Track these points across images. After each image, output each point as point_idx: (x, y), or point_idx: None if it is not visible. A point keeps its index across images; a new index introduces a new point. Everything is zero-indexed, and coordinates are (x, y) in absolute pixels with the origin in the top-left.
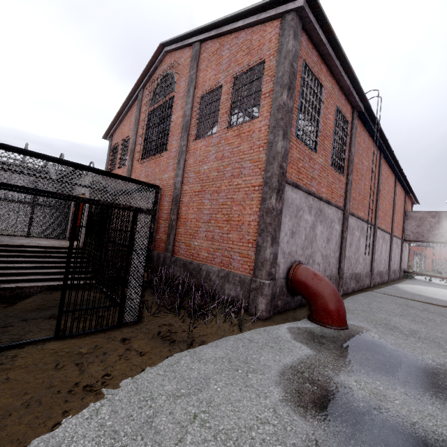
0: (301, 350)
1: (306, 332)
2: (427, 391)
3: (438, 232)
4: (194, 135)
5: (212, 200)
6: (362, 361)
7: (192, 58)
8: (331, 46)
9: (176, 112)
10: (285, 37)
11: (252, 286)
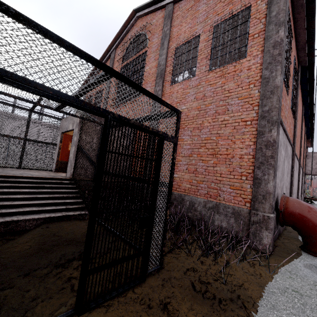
0: None
1: None
2: None
3: None
4: (170, 80)
5: (193, 136)
6: None
7: (165, 17)
8: None
9: (149, 63)
10: None
11: (252, 219)
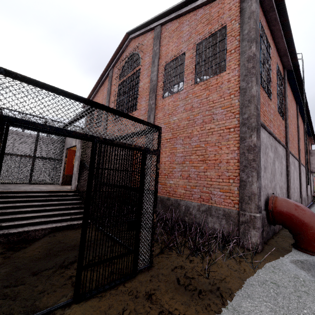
0: None
1: (313, 266)
2: None
3: None
4: (162, 94)
5: (185, 144)
6: None
7: (154, 38)
8: (278, 12)
9: (143, 80)
10: (247, 2)
11: (241, 219)
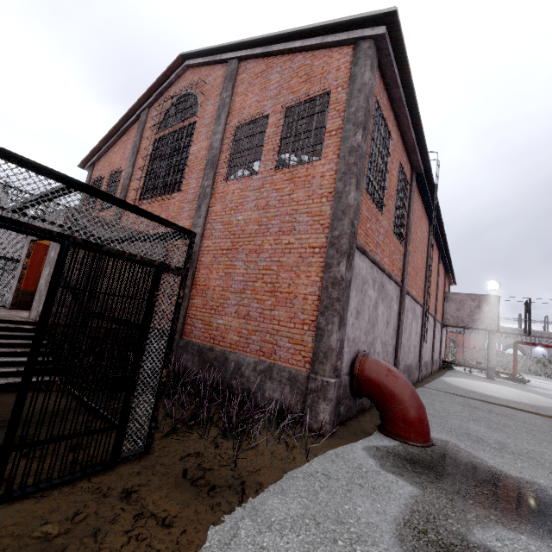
0: (401, 488)
1: (389, 454)
2: None
3: (478, 317)
4: (225, 174)
5: (249, 262)
6: (481, 499)
7: (226, 77)
8: (404, 90)
9: (198, 142)
10: (359, 67)
11: (310, 386)
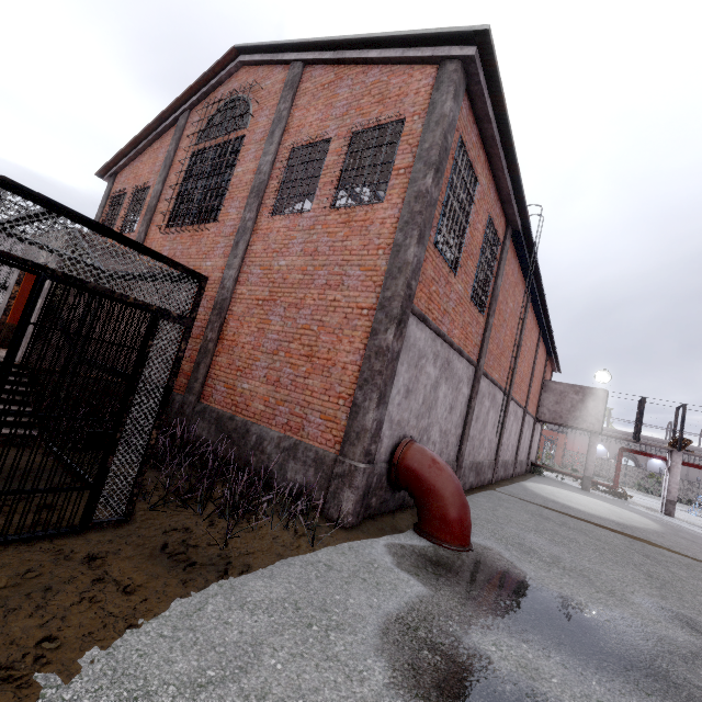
0: (410, 587)
1: (414, 553)
2: (589, 659)
3: (580, 414)
4: (271, 207)
5: (287, 318)
6: (498, 607)
7: (286, 84)
8: (498, 127)
9: (244, 162)
10: (441, 93)
11: (336, 469)
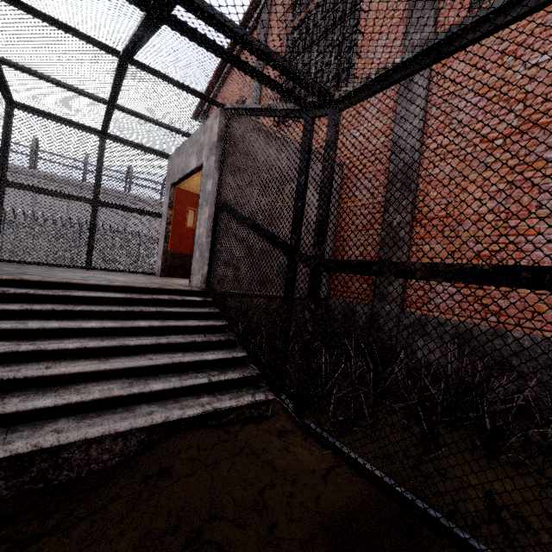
0: None
1: None
2: None
3: None
4: None
5: None
6: None
7: None
8: None
9: None
10: None
11: None
